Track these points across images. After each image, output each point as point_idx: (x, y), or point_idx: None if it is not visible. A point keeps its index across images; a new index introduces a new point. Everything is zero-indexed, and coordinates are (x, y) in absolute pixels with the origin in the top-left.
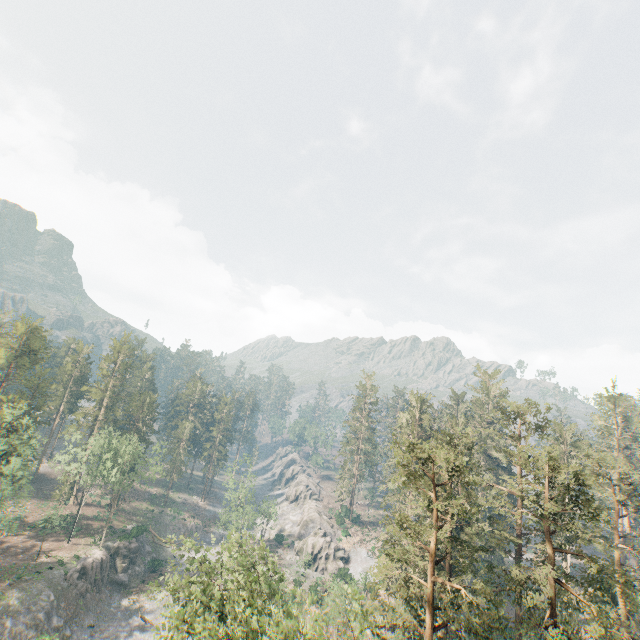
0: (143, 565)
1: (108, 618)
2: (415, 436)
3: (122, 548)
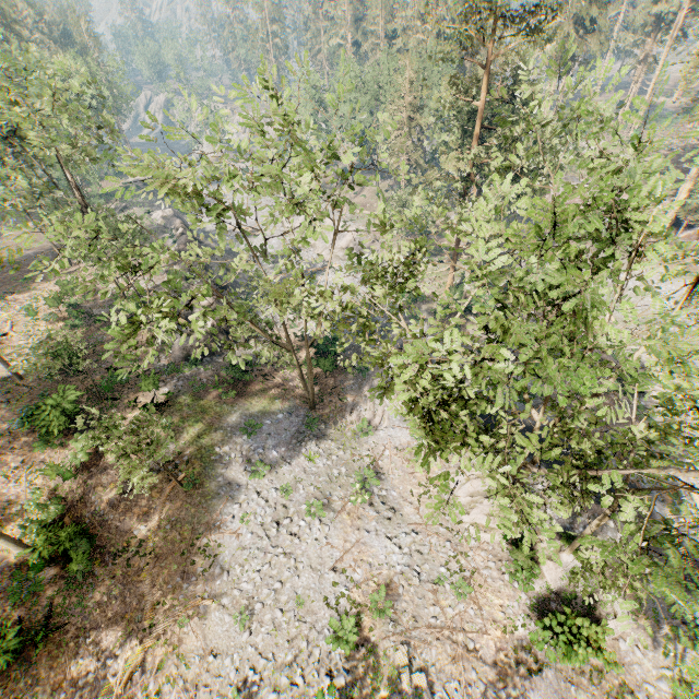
0: None
1: None
2: None
3: None
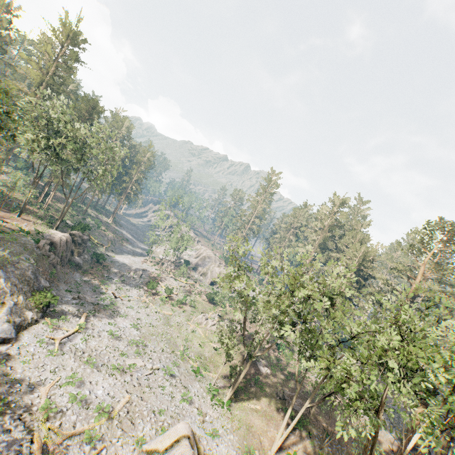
0: (88, 255)
1: (79, 289)
2: (328, 223)
3: (77, 236)
